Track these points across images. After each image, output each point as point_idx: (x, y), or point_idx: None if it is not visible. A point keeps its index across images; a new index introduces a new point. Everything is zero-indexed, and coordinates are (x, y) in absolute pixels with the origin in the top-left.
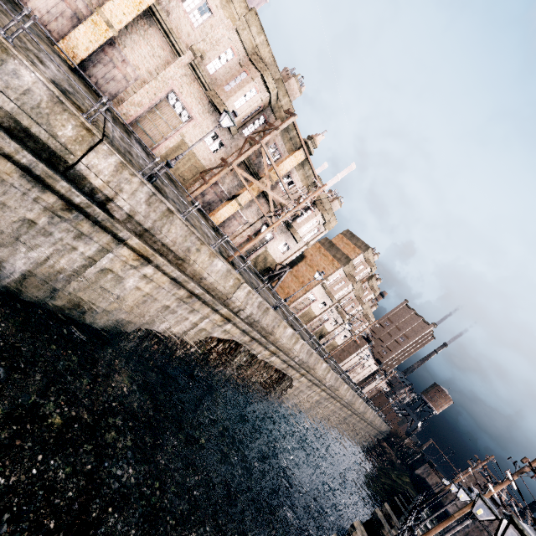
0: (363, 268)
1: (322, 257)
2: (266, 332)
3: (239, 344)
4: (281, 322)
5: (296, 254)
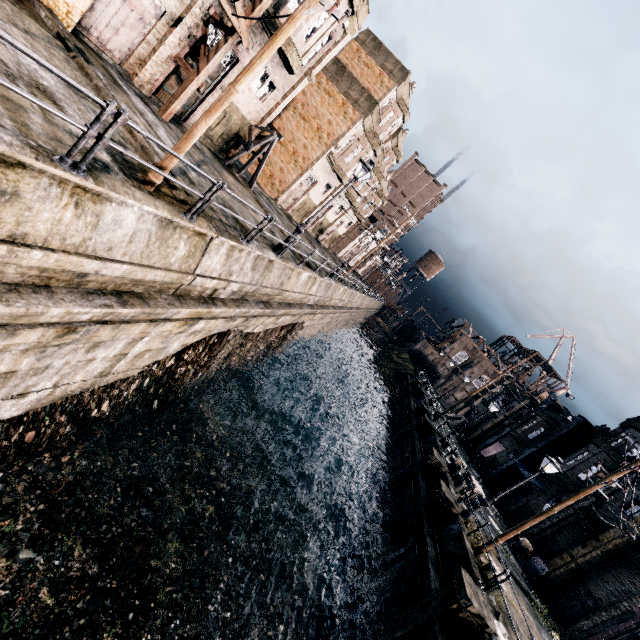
0: (393, 118)
1: (325, 98)
2: (270, 295)
3: (226, 332)
4: (293, 269)
5: (288, 100)
